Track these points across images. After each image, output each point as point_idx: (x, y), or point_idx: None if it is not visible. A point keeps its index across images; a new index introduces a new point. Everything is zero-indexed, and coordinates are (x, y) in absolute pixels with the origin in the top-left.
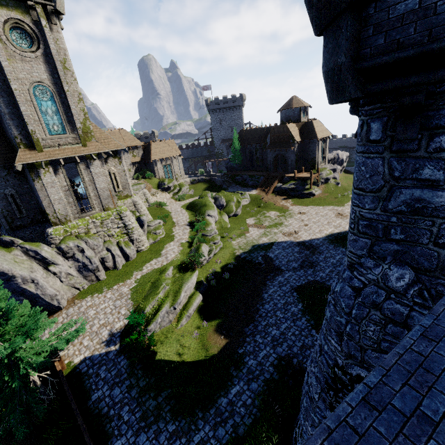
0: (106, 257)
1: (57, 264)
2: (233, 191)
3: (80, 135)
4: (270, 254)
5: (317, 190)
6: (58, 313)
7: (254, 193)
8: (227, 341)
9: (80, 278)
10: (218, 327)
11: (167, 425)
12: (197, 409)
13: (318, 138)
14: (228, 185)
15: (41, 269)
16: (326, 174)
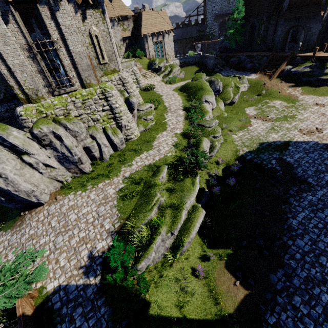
0: (91, 146)
1: (31, 154)
2: (228, 75)
3: None
4: (288, 158)
5: None
6: (40, 209)
7: (254, 78)
8: (245, 292)
9: (62, 170)
10: (229, 262)
11: None
12: None
13: None
14: (221, 68)
15: (13, 158)
16: None
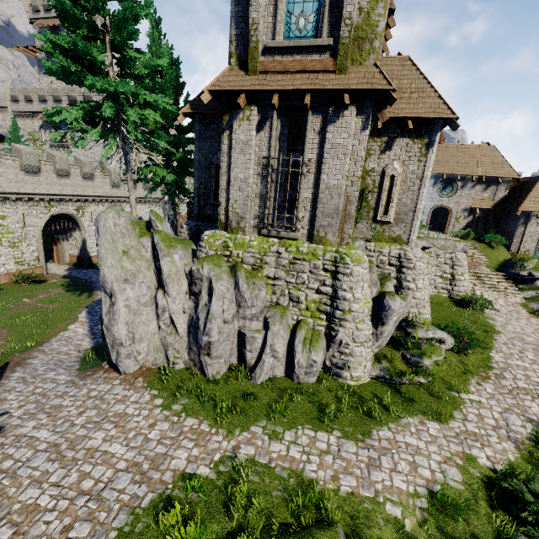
0: (248, 337)
1: (167, 292)
2: None
3: (341, 39)
4: None
5: None
6: (114, 376)
7: None
8: None
9: (183, 342)
10: None
11: None
12: None
13: None
14: None
15: (152, 286)
16: None
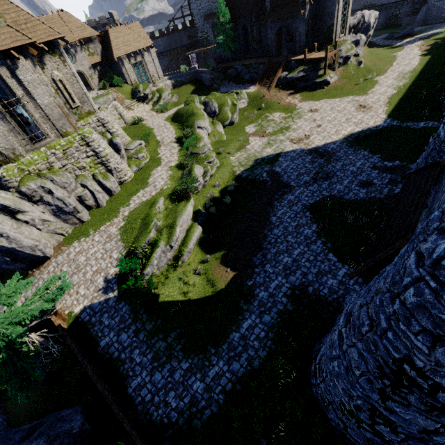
0: (83, 195)
1: (24, 211)
2: (227, 91)
3: None
4: (277, 169)
5: (333, 77)
6: (47, 263)
7: (253, 91)
8: (234, 273)
9: (59, 223)
10: (223, 259)
11: (181, 364)
12: (209, 345)
13: None
14: (219, 83)
15: (8, 219)
16: (346, 51)
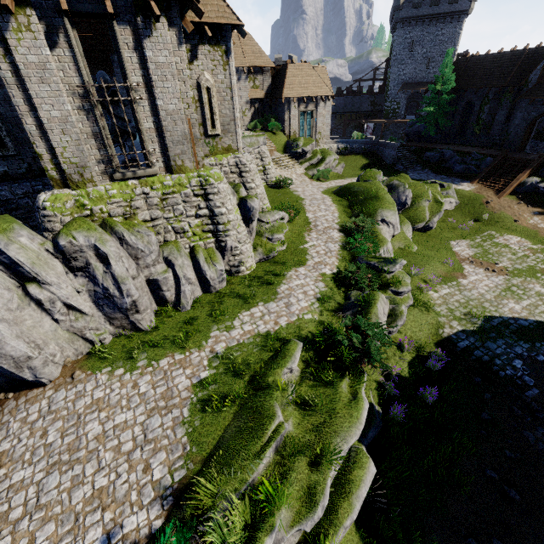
0: (161, 280)
1: (44, 282)
2: (421, 179)
3: None
4: None
5: None
6: (37, 393)
7: (468, 189)
8: None
9: (97, 319)
10: None
11: None
12: None
13: None
14: (407, 165)
15: (10, 286)
16: None
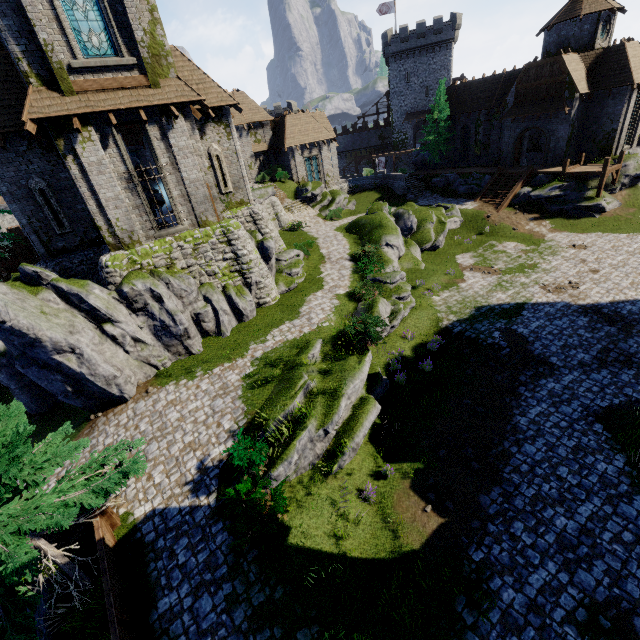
0: (203, 313)
1: (116, 321)
2: (429, 204)
3: (144, 59)
4: (520, 329)
5: (610, 202)
6: (121, 408)
7: (471, 208)
8: (439, 520)
9: (158, 348)
10: (417, 480)
11: None
12: None
13: (635, 83)
14: (417, 194)
15: (91, 328)
16: (636, 167)
